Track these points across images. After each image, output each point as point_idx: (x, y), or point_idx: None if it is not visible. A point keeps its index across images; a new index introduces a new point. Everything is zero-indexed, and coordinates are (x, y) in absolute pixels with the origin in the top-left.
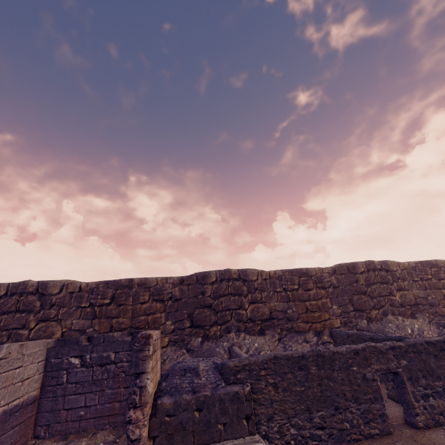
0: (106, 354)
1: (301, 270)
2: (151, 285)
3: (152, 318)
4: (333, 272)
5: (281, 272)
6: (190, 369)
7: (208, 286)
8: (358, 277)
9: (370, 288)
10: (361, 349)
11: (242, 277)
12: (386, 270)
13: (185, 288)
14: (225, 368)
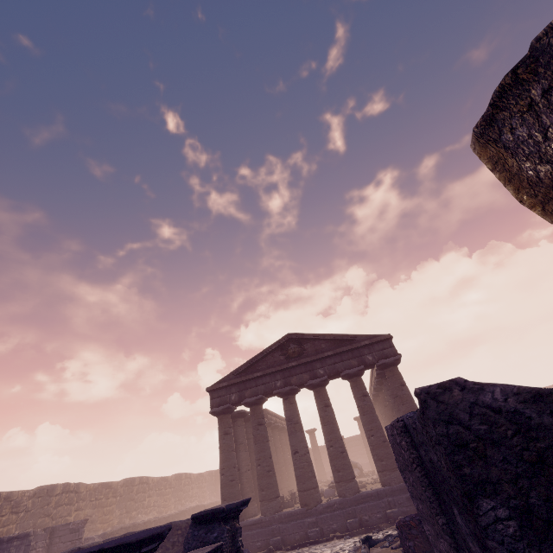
0: (33, 543)
1: (109, 484)
2: (14, 498)
3: (8, 529)
4: (123, 484)
5: (98, 485)
6: (91, 538)
7: (54, 498)
8: (134, 488)
9: (137, 496)
10: (146, 521)
11: (76, 489)
12: (147, 483)
13: (37, 500)
14: (106, 534)
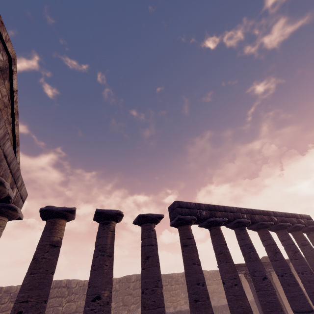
0: None
1: None
2: (12, 291)
3: None
4: (119, 281)
5: None
6: None
7: None
8: (130, 284)
9: (134, 291)
10: None
11: (67, 285)
12: None
13: None
14: None
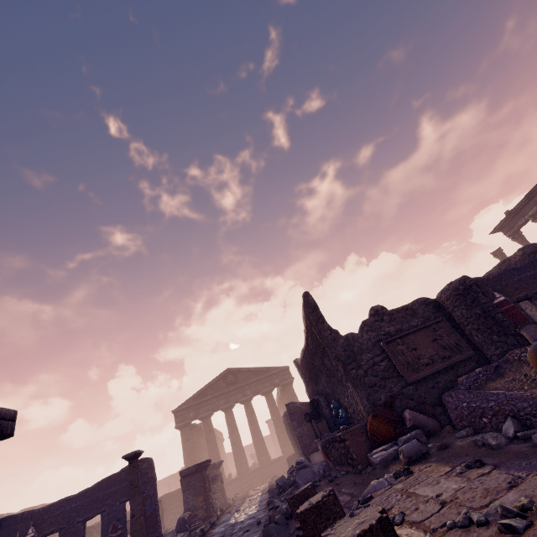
0: None
1: None
2: None
3: None
4: None
5: None
6: None
7: None
8: None
9: None
10: None
11: None
12: None
13: None
14: None
